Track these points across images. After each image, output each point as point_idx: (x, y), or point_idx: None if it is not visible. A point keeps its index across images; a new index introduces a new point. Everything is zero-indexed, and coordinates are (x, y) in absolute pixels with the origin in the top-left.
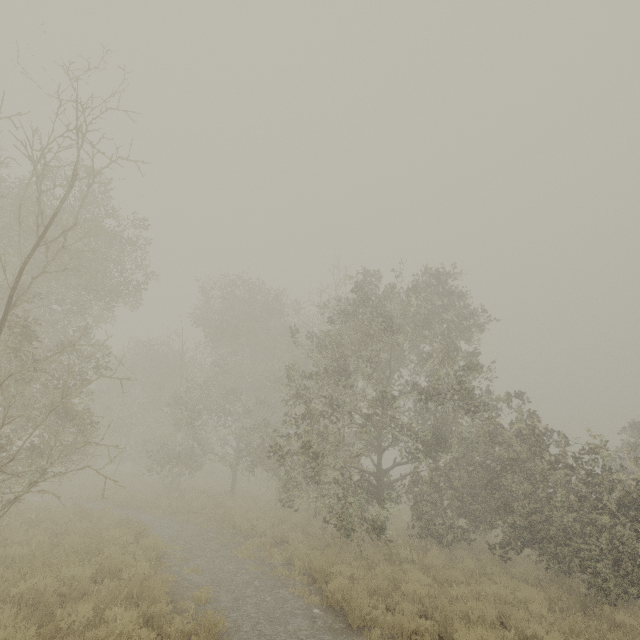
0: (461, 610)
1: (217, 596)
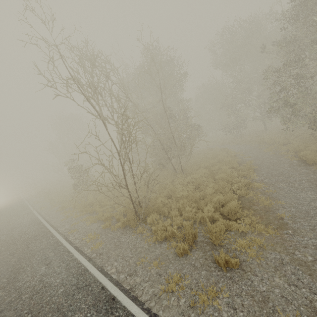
0: None
1: (255, 162)
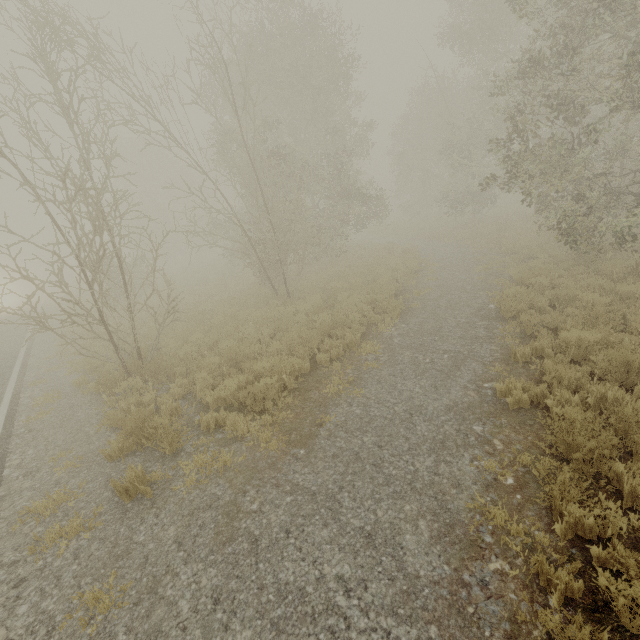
0: (637, 319)
1: (431, 293)
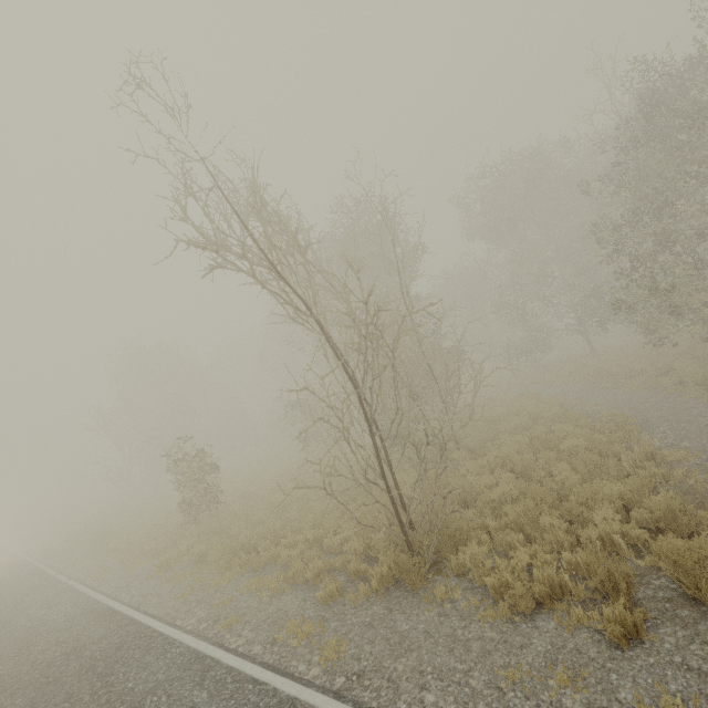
0: None
1: (620, 412)
